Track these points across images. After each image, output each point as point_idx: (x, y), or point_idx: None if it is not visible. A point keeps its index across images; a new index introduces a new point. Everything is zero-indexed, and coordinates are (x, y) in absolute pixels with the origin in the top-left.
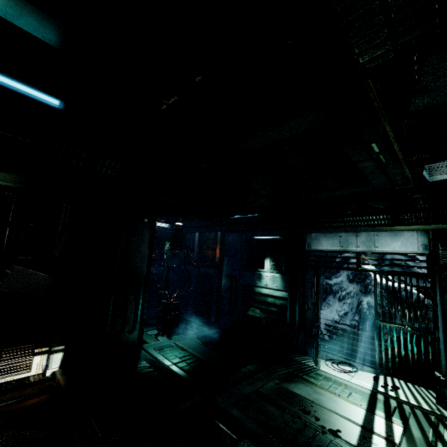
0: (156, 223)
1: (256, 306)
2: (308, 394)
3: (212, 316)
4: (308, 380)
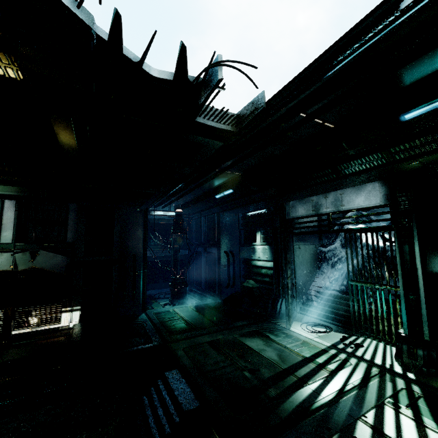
0: (165, 213)
1: (254, 278)
2: (256, 345)
3: (217, 289)
4: (268, 336)
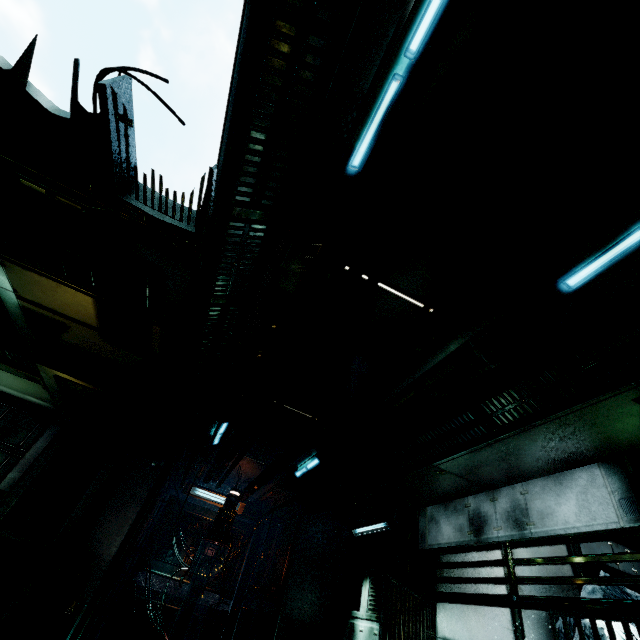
0: (217, 498)
1: None
2: None
3: None
4: None
